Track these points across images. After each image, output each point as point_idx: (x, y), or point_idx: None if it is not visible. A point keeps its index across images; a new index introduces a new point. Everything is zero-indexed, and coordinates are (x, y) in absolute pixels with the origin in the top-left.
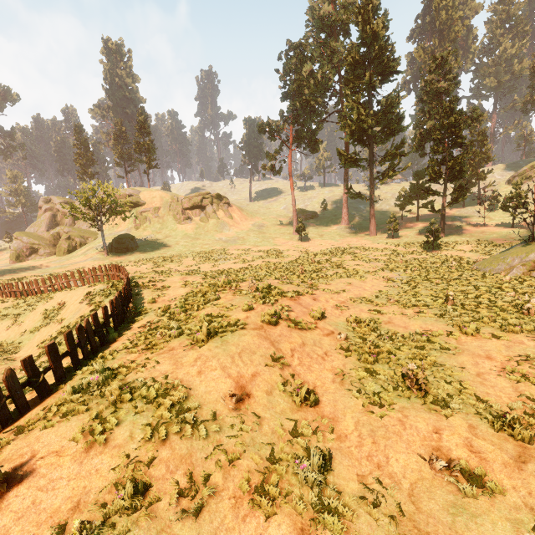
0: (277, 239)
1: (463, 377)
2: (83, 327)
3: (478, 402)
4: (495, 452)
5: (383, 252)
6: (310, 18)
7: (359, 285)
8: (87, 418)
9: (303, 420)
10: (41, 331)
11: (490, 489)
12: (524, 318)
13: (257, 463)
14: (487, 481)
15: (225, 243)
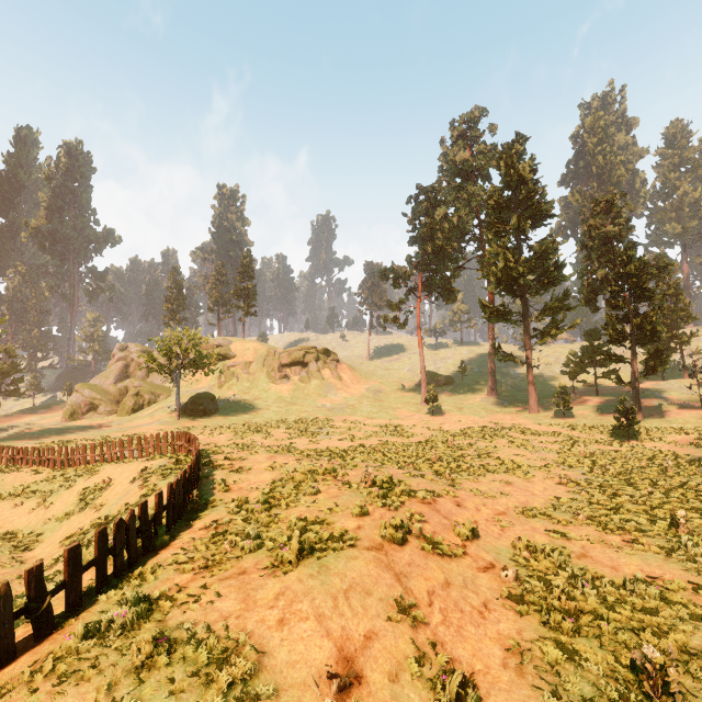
0: (398, 410)
1: None
2: (124, 522)
3: None
4: None
5: (552, 438)
6: (444, 164)
7: (523, 486)
8: (92, 692)
9: None
10: (71, 519)
11: None
12: None
13: None
14: None
15: (329, 412)
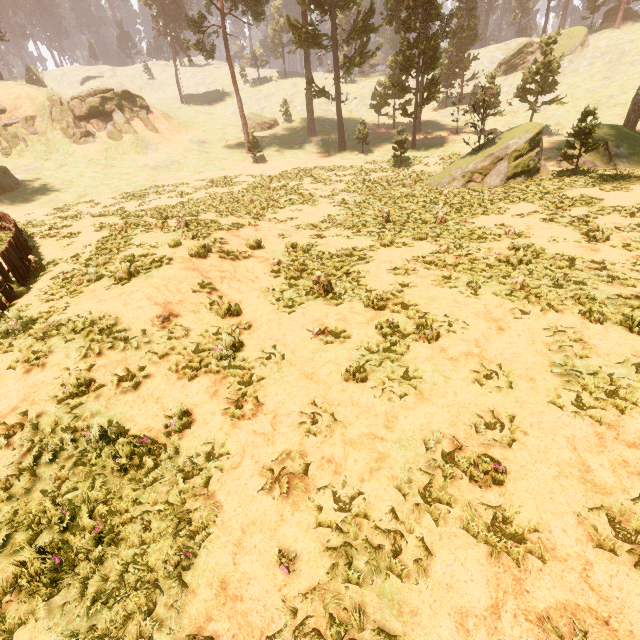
0: (225, 161)
1: (364, 278)
2: None
3: (365, 293)
4: (358, 319)
5: (348, 172)
6: None
7: (310, 212)
8: (17, 353)
9: (225, 325)
10: None
11: (342, 337)
12: (436, 228)
13: (184, 355)
14: (342, 333)
15: (154, 171)
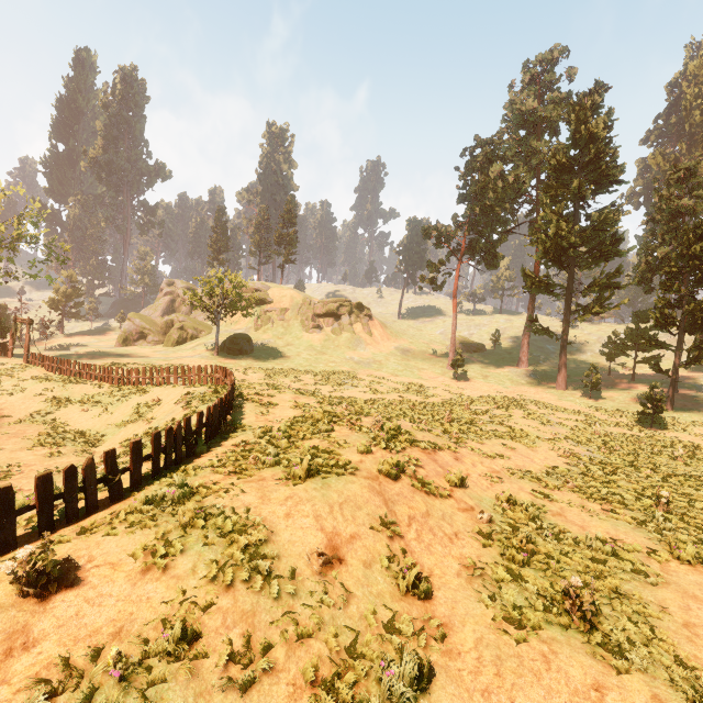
0: (423, 371)
1: (660, 622)
2: (173, 430)
3: (677, 665)
4: None
5: (571, 415)
6: (508, 113)
7: (525, 453)
8: (152, 535)
9: (404, 613)
10: (127, 427)
11: None
12: None
13: (332, 651)
14: None
15: (356, 365)
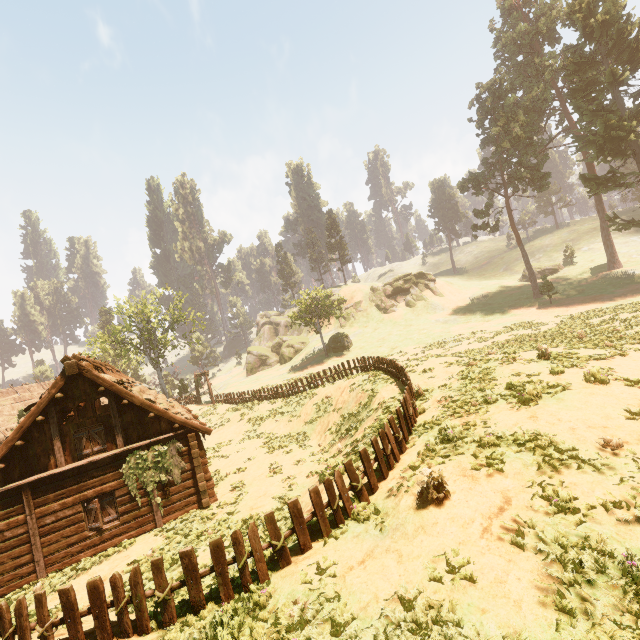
0: (511, 308)
1: None
2: (406, 397)
3: None
4: None
5: None
6: (500, 49)
7: None
8: (470, 456)
9: None
10: (320, 422)
11: None
12: None
13: None
14: None
15: (444, 324)
